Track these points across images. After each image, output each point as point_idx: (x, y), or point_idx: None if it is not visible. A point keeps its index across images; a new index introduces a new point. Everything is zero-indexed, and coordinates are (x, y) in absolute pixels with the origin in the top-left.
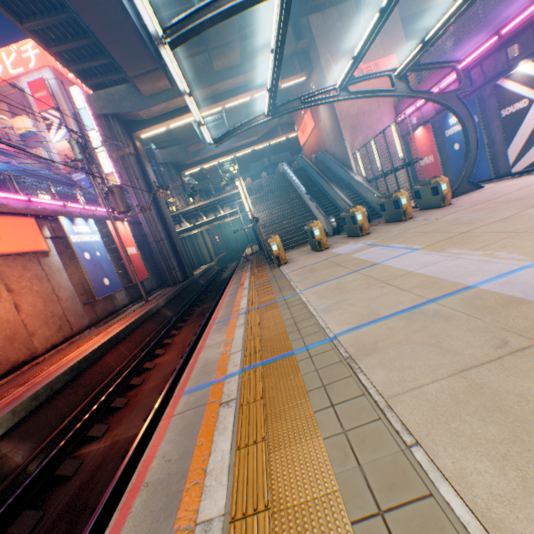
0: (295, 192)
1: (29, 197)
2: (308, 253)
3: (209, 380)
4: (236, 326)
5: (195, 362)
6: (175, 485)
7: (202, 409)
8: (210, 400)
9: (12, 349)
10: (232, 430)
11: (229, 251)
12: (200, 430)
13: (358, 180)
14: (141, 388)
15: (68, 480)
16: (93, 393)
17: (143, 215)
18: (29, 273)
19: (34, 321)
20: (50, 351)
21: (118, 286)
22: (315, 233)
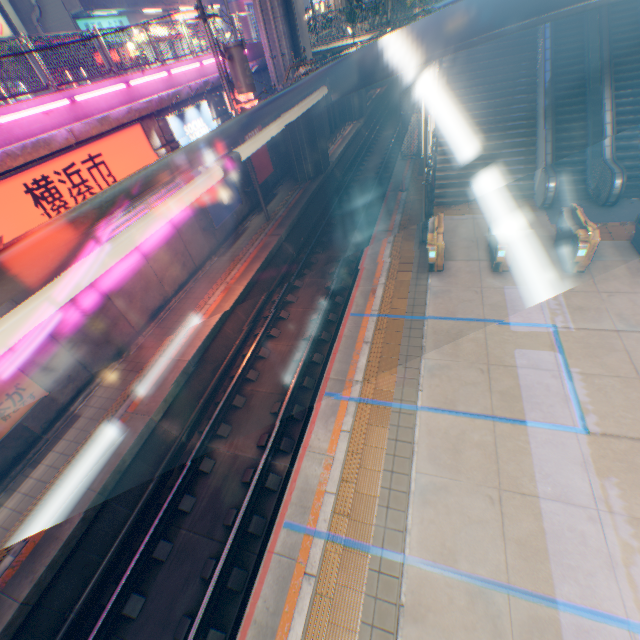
0: (531, 71)
1: (126, 77)
2: (478, 261)
3: (302, 523)
4: (341, 431)
5: (297, 474)
6: (269, 638)
7: (292, 564)
8: (299, 557)
9: (148, 299)
10: (306, 616)
11: (391, 80)
12: (288, 592)
13: None
14: (256, 390)
15: (207, 475)
16: (218, 375)
17: (273, 65)
18: (148, 209)
19: (161, 266)
20: (178, 293)
21: (237, 203)
22: (499, 256)
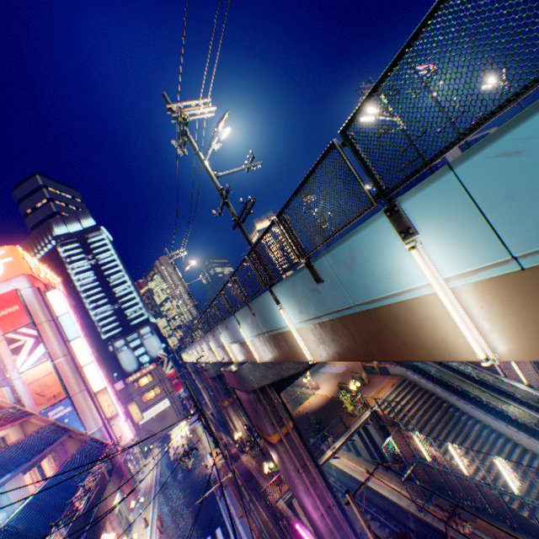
0: (459, 409)
1: None
2: None
3: None
4: None
5: None
6: None
7: None
8: None
9: None
10: None
11: None
12: None
13: (525, 389)
14: None
15: None
16: None
17: (329, 518)
18: None
19: None
20: None
21: None
22: None
